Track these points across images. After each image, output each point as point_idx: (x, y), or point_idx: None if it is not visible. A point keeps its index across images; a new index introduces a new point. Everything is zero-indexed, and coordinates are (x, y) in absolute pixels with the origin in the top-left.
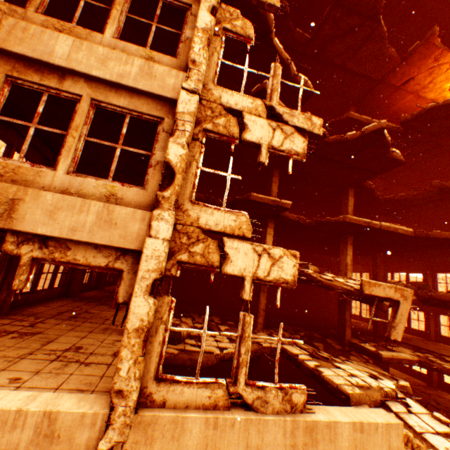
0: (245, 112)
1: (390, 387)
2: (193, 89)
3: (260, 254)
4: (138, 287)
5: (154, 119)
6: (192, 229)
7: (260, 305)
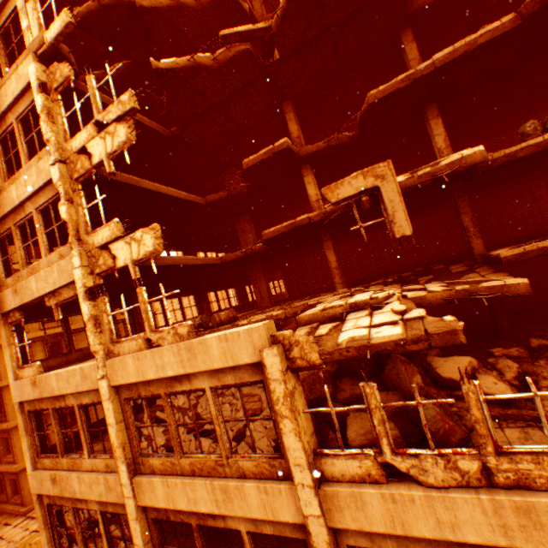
0: (87, 144)
1: (374, 296)
2: (56, 161)
3: (130, 243)
4: (81, 298)
5: (58, 196)
6: (95, 251)
7: (330, 265)
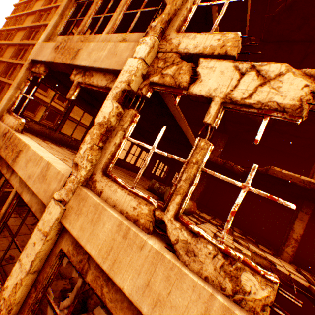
0: None
1: None
2: None
3: (243, 72)
4: (111, 93)
5: None
6: (170, 55)
7: (292, 233)
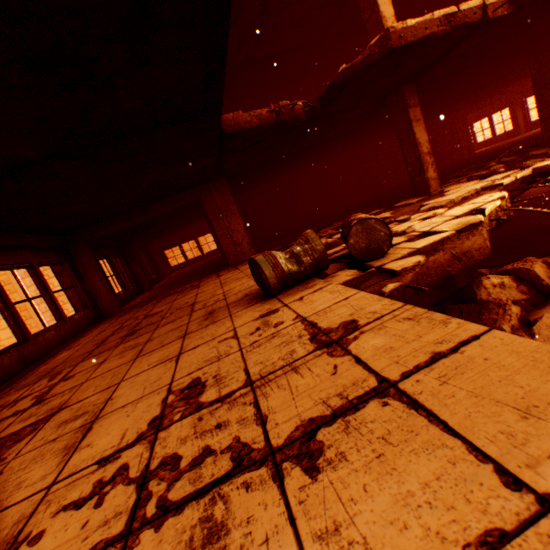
0: None
1: None
2: None
3: None
4: None
5: None
6: None
7: (421, 149)
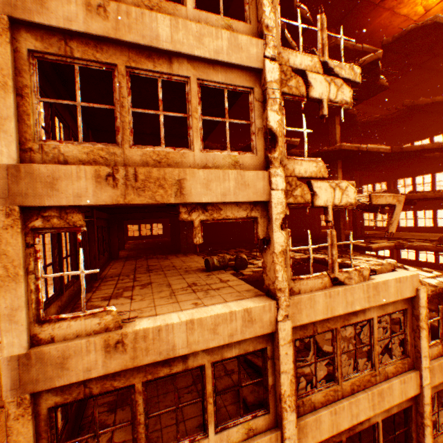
0: (307, 71)
1: (393, 261)
2: (272, 56)
3: (334, 188)
4: (275, 226)
5: (245, 90)
6: (291, 179)
7: None
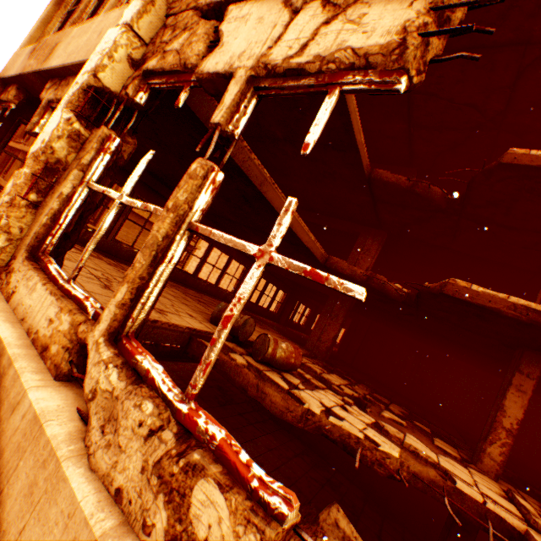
0: None
1: None
2: None
3: (299, 8)
4: (66, 97)
5: None
6: (185, 17)
7: (500, 417)
